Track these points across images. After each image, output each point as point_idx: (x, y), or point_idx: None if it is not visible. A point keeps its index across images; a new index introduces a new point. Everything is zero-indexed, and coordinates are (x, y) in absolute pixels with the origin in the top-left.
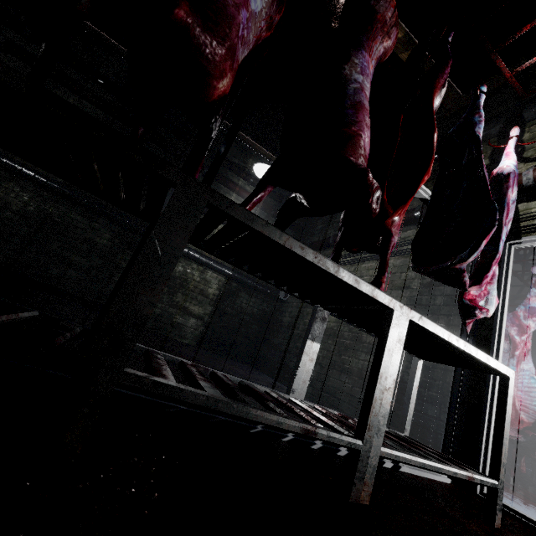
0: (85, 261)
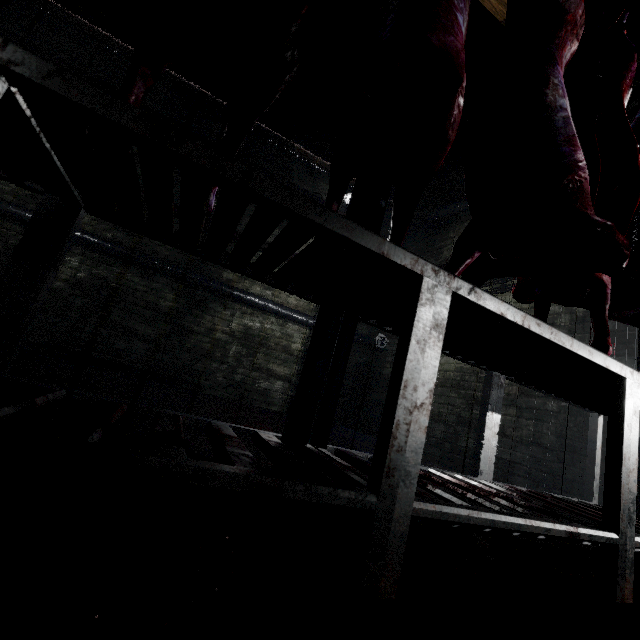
0: (150, 329)
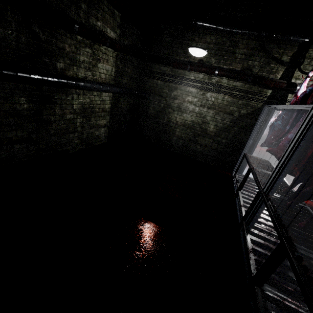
0: (21, 132)
